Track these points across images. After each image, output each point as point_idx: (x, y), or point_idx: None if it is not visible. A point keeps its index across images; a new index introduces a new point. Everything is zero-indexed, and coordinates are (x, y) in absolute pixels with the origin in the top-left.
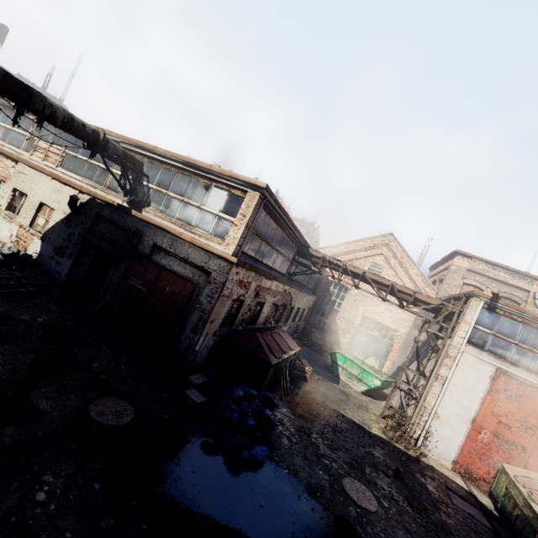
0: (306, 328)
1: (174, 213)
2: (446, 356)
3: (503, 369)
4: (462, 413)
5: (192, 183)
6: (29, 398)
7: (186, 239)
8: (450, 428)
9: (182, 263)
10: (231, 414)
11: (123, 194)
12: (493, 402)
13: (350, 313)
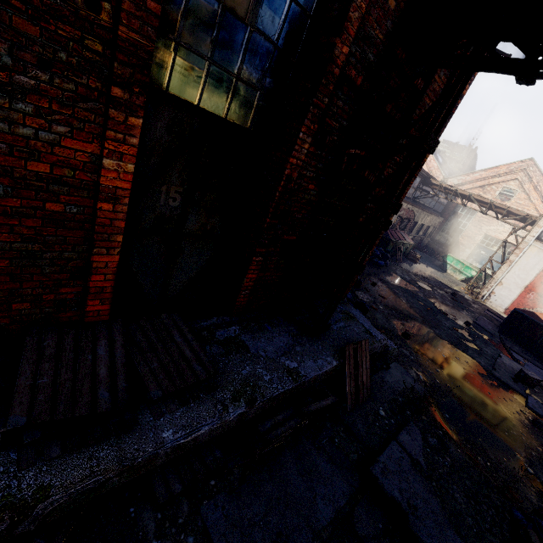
0: (429, 241)
1: None
2: (517, 248)
3: None
4: (519, 282)
5: None
6: None
7: None
8: (508, 290)
9: None
10: None
11: None
12: None
13: (473, 232)
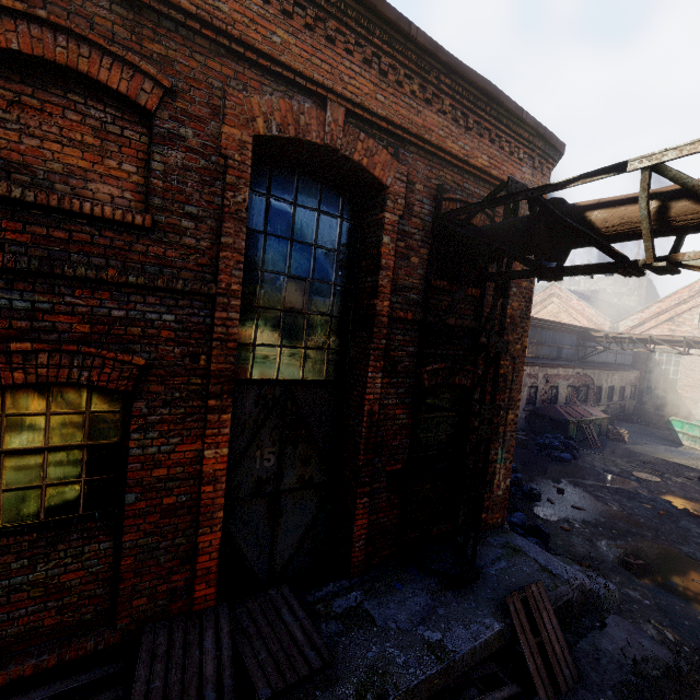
0: (634, 406)
1: None
2: None
3: None
4: None
5: None
6: None
7: None
8: None
9: None
10: (544, 441)
11: None
12: None
13: (694, 377)
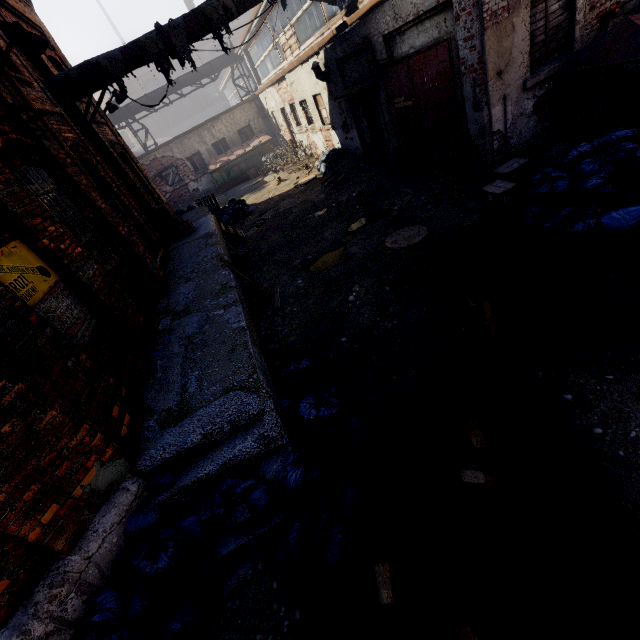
0: None
1: None
2: None
3: None
4: None
5: None
6: (346, 249)
7: None
8: None
9: (419, 27)
10: (551, 186)
11: (339, 11)
12: None
13: None
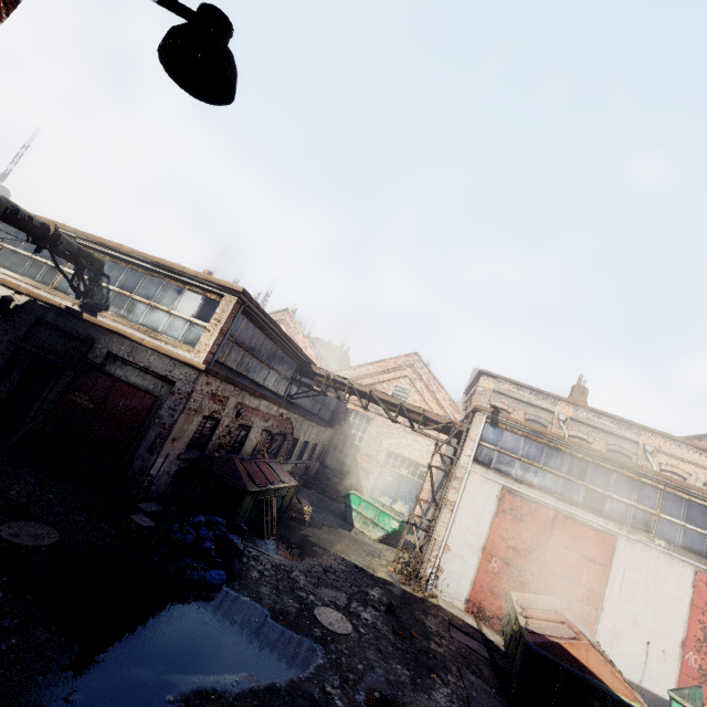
0: (318, 469)
1: (138, 318)
2: (454, 478)
3: (508, 487)
4: (473, 541)
5: (163, 286)
6: None
7: (148, 346)
8: (462, 560)
9: (142, 373)
10: (184, 536)
11: (74, 296)
12: (500, 524)
13: (374, 448)
